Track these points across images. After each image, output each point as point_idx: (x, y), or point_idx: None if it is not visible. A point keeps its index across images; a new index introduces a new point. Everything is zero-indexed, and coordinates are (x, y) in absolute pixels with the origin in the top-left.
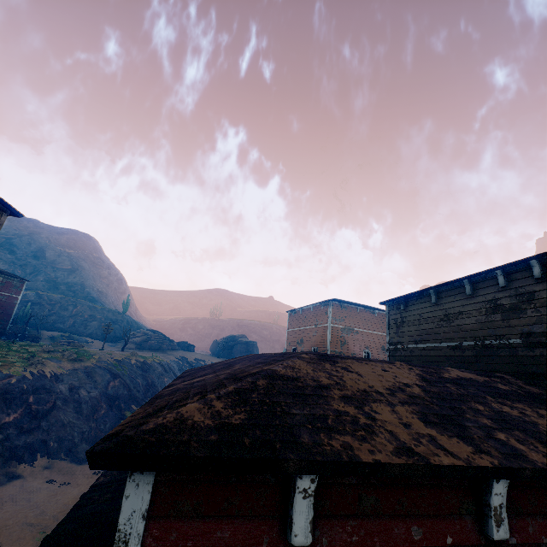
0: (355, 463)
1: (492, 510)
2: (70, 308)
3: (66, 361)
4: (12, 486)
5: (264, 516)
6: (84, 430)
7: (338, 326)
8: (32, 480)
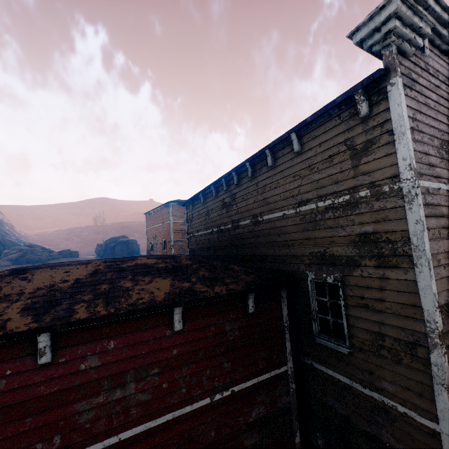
0: None
1: (39, 350)
2: None
3: None
4: None
5: None
6: None
7: (178, 222)
8: None
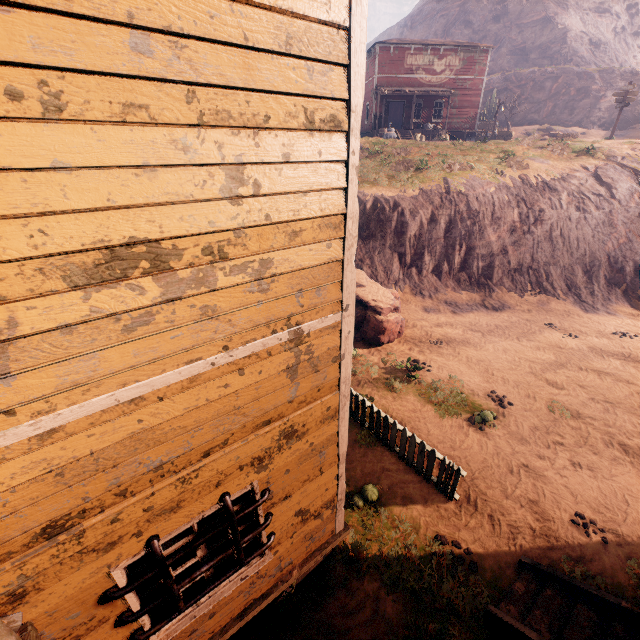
0: None
1: None
2: (546, 86)
3: (554, 161)
4: (504, 317)
5: None
6: (588, 265)
7: None
8: (526, 317)
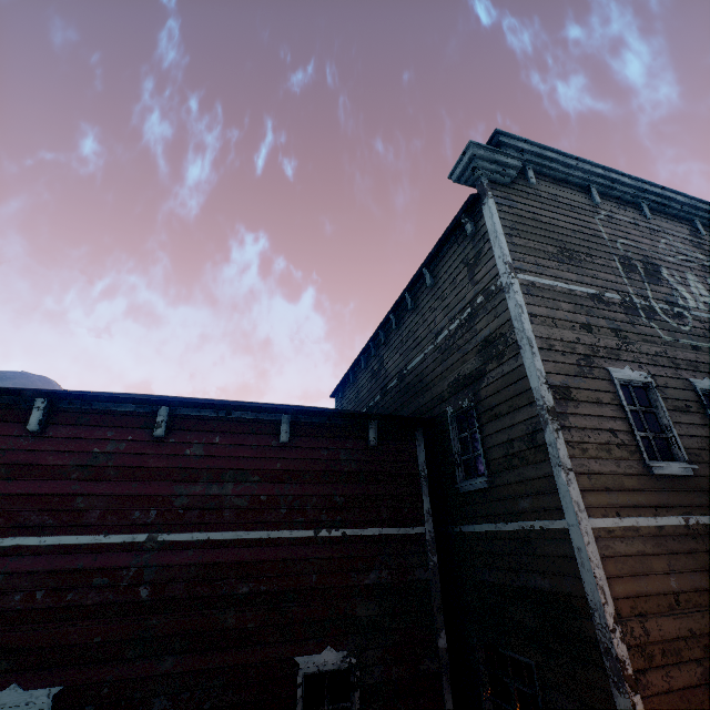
0: (66, 394)
1: (157, 423)
2: None
3: None
4: None
5: (19, 422)
6: None
7: None
8: None
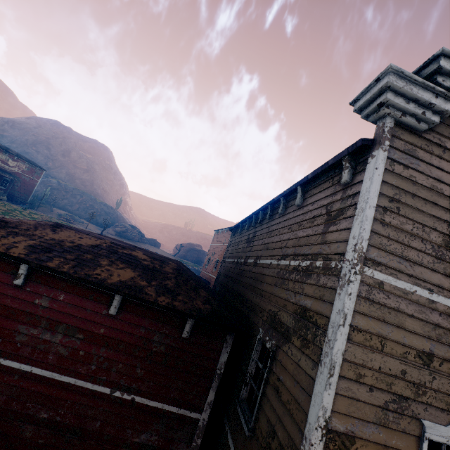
0: None
1: (18, 274)
2: (78, 197)
3: None
4: None
5: None
6: None
7: None
8: None
